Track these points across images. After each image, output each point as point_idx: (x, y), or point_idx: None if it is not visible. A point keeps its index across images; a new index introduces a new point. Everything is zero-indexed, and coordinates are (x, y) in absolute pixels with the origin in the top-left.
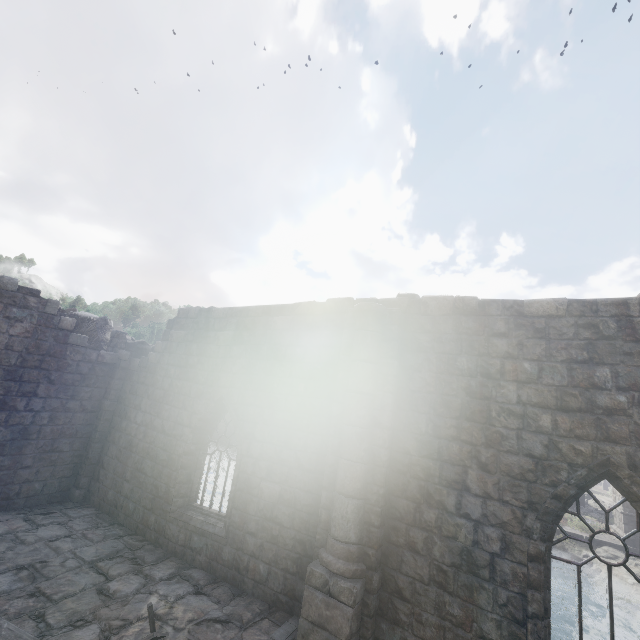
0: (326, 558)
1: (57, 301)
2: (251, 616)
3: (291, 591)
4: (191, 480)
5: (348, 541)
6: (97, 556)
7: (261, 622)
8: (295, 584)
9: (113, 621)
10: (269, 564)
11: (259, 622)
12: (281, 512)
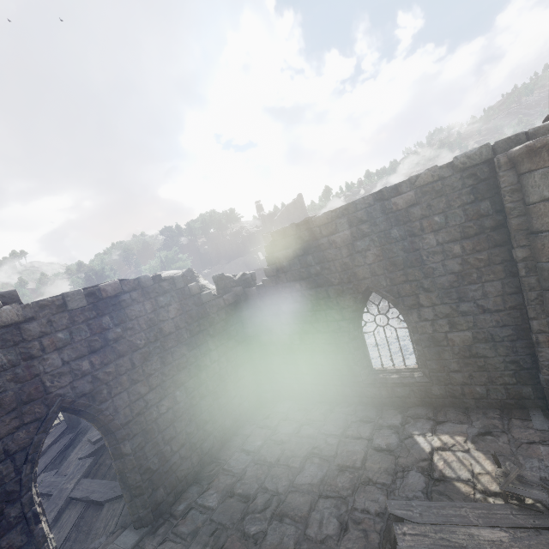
0: None
1: (178, 276)
2: (499, 422)
3: (517, 395)
4: (365, 355)
5: None
6: (339, 429)
7: (512, 422)
8: (519, 390)
9: (418, 464)
10: (485, 385)
11: (511, 423)
12: (480, 349)
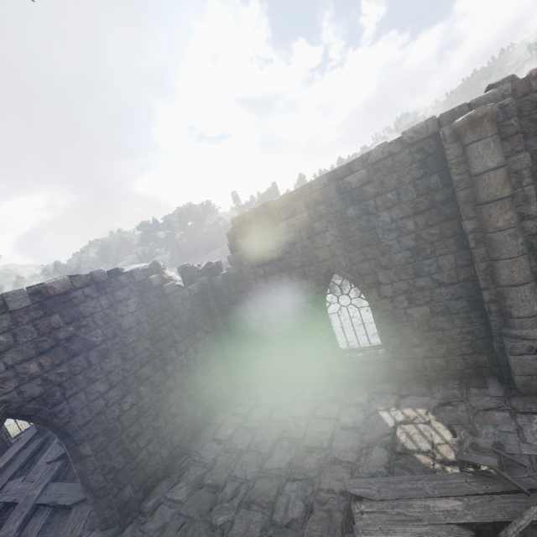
0: (520, 333)
1: (137, 268)
2: (458, 391)
3: (474, 364)
4: (331, 336)
5: (535, 314)
6: (308, 410)
7: (470, 391)
8: (476, 359)
9: (382, 439)
10: (444, 357)
11: (469, 392)
12: (438, 322)
